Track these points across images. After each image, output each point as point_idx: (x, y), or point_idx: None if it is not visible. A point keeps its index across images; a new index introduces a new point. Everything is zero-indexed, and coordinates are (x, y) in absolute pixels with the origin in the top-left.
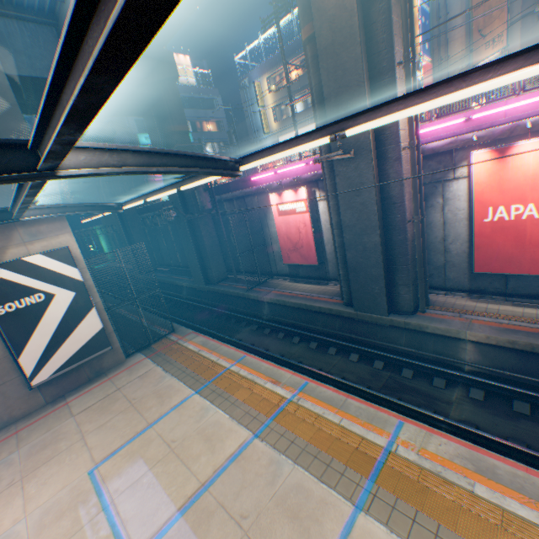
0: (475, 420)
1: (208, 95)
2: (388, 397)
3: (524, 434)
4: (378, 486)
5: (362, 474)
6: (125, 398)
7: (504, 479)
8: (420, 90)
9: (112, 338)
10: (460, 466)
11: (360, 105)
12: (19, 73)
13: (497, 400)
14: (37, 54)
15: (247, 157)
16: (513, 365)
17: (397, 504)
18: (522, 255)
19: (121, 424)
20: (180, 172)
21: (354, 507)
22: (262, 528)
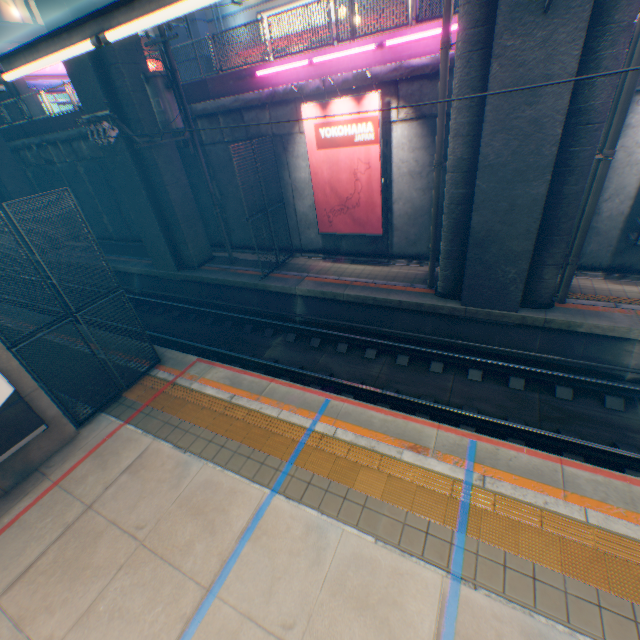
0: None
1: None
2: (575, 439)
3: None
4: None
5: None
6: (117, 530)
7: None
8: None
9: (38, 403)
10: None
11: None
12: None
13: None
14: None
15: None
16: None
17: None
18: None
19: (135, 602)
20: None
21: None
22: None
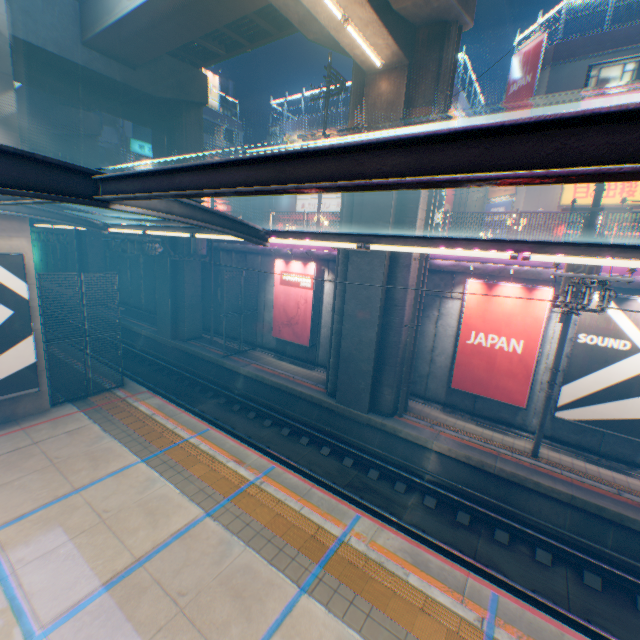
0: (423, 525)
1: (230, 126)
2: (351, 494)
3: (460, 541)
4: (326, 571)
5: (313, 560)
6: (45, 455)
7: (433, 571)
8: (428, 238)
9: (40, 379)
10: (401, 558)
11: (386, 208)
12: (16, 34)
13: (445, 509)
14: (47, 21)
15: (278, 232)
16: (465, 479)
17: (340, 588)
18: (490, 380)
19: (36, 484)
20: (216, 230)
21: (299, 589)
22: (201, 605)
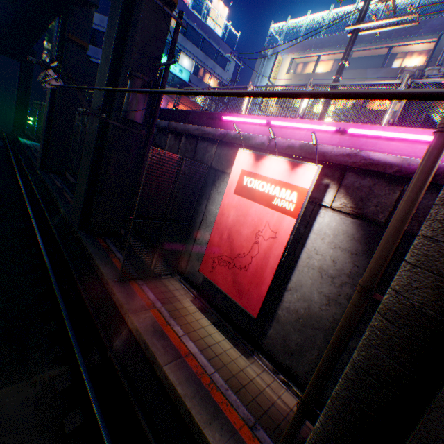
0: None
1: (225, 53)
2: None
3: None
4: None
5: None
6: None
7: None
8: None
9: None
10: None
11: None
12: None
13: None
14: None
15: None
16: None
17: None
18: None
19: None
20: None
21: None
22: None
